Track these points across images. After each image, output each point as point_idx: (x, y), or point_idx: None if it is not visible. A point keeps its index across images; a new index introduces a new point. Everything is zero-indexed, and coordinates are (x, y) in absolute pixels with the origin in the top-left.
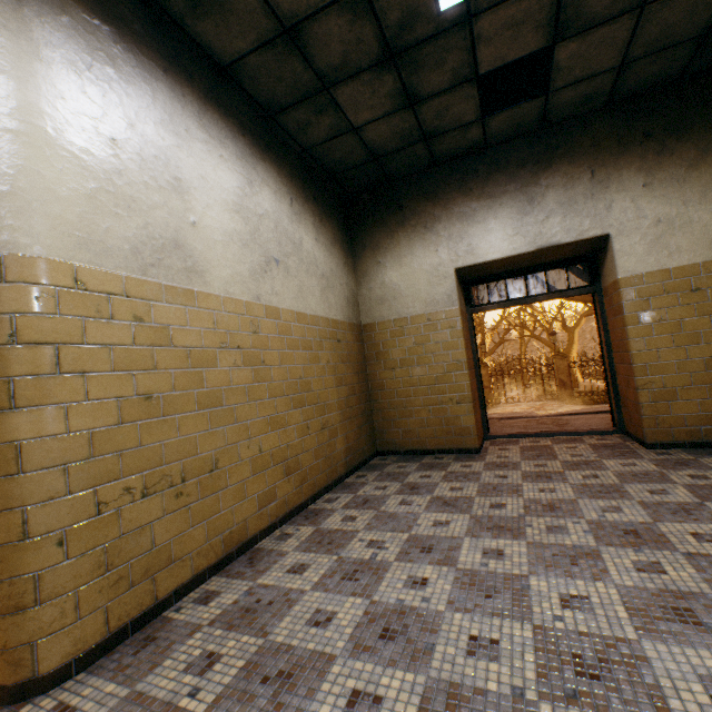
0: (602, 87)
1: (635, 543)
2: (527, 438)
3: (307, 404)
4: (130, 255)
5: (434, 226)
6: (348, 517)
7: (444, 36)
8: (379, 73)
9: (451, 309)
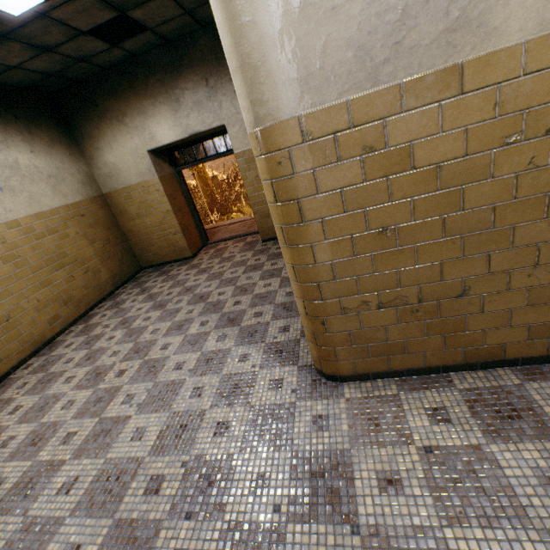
0: (187, 21)
1: (197, 302)
2: (225, 242)
3: (67, 265)
4: None
5: (124, 120)
6: (104, 315)
7: (34, 23)
8: (3, 43)
9: (154, 179)
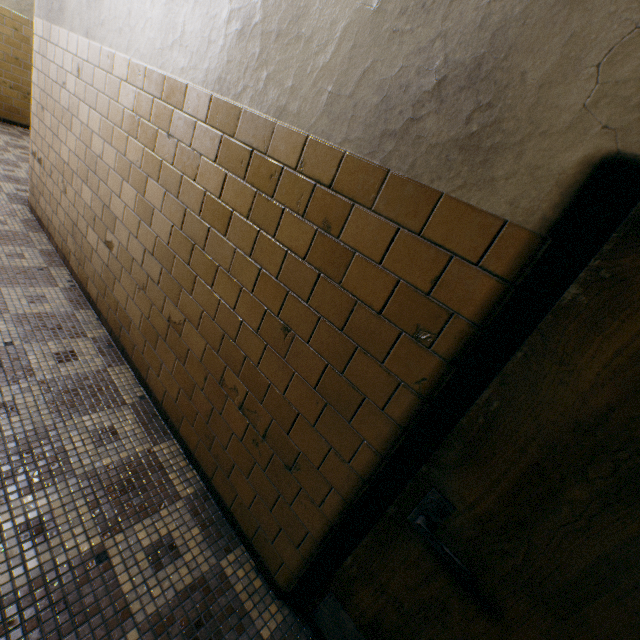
0: None
1: None
2: None
3: None
4: (16, 4)
5: None
6: None
7: None
8: None
9: None
